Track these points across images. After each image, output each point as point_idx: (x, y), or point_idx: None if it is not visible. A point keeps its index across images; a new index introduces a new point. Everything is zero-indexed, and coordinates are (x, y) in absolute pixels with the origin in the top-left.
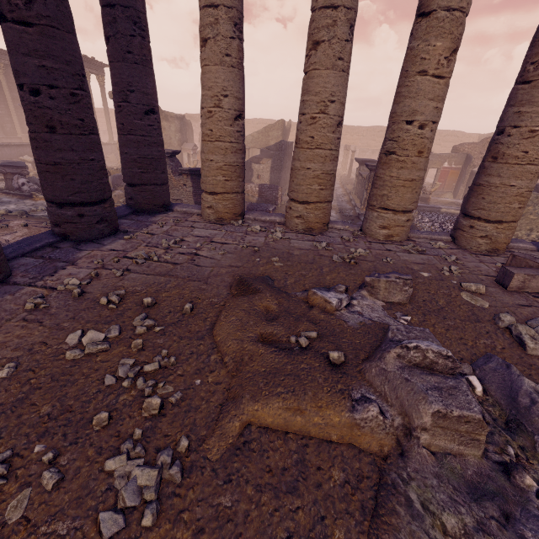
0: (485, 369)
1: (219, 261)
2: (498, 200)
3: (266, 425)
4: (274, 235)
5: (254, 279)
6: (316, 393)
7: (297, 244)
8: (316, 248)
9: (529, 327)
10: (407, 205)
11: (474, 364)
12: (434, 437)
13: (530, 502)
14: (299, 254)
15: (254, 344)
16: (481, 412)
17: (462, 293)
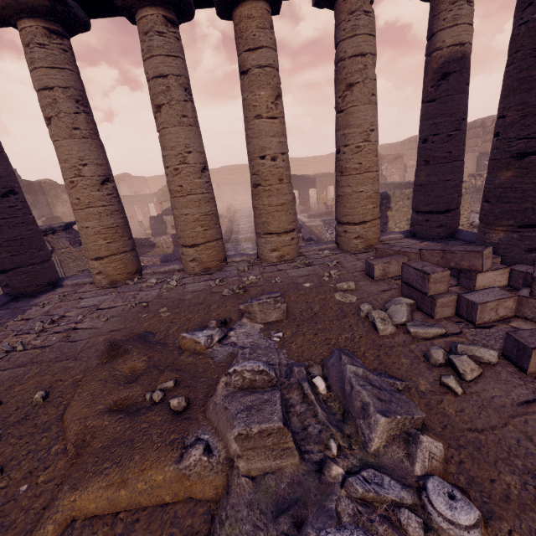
0: (329, 365)
1: (99, 329)
2: (355, 205)
3: (94, 514)
4: (168, 284)
5: (126, 339)
6: (145, 454)
7: (192, 288)
8: (210, 286)
9: (381, 310)
10: (286, 226)
11: (324, 363)
12: (250, 460)
13: (330, 496)
14: (190, 298)
15: (101, 416)
16: (282, 419)
17: (336, 294)
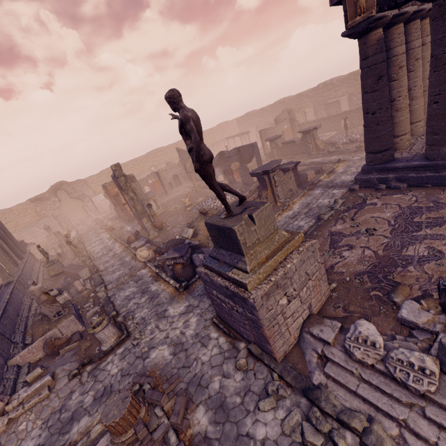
0: None
1: None
2: None
3: None
4: None
5: None
6: None
7: None
8: None
9: None
10: None
11: None
12: None
13: None
14: None
15: None
16: None
17: None
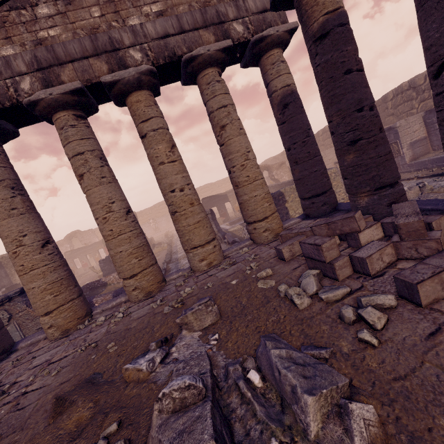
0: (259, 355)
1: (49, 386)
2: (255, 207)
3: None
4: (115, 318)
5: (72, 389)
6: None
7: (137, 315)
8: (152, 308)
9: (295, 287)
10: (206, 238)
11: (256, 353)
12: None
13: None
14: (136, 325)
15: None
16: (213, 435)
17: (258, 283)
